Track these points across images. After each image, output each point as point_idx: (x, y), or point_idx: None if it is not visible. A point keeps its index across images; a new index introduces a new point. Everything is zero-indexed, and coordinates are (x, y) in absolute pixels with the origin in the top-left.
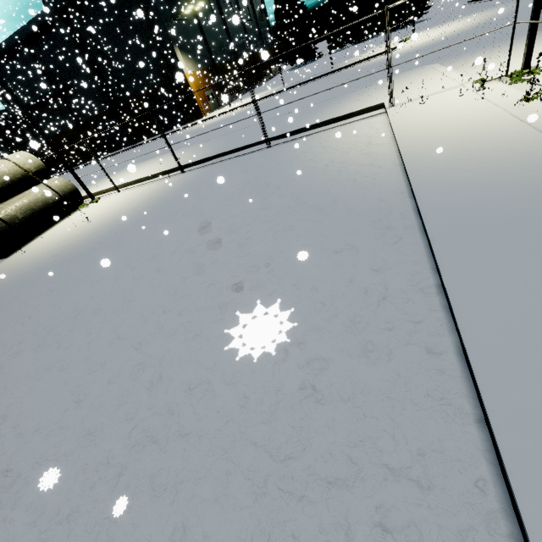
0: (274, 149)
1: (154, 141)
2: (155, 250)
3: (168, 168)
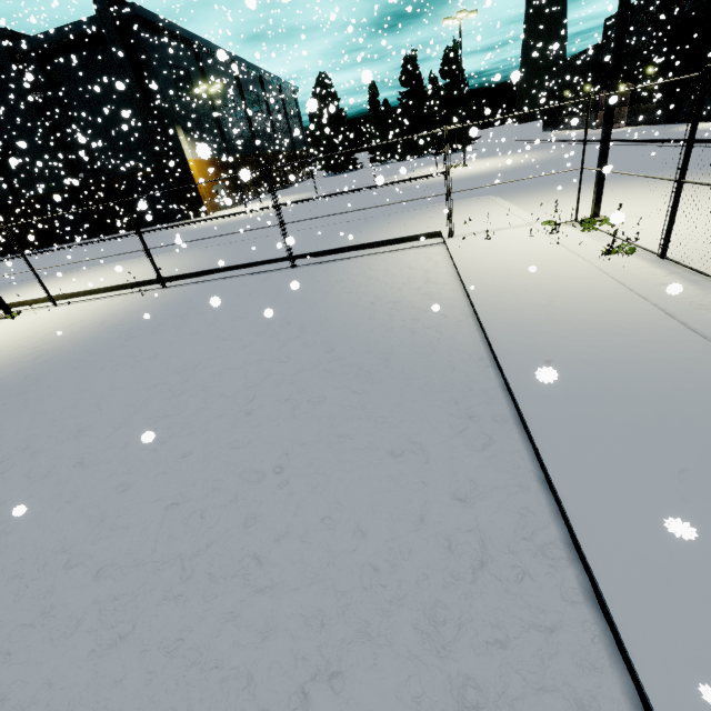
0: (301, 271)
1: (132, 236)
2: (86, 419)
3: (142, 278)
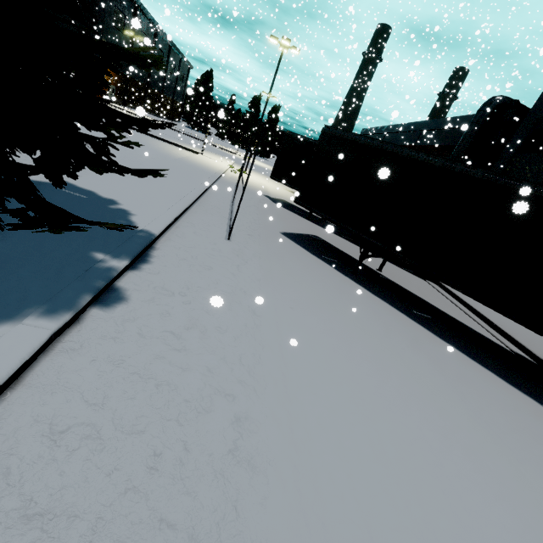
0: (143, 135)
1: None
2: None
3: None
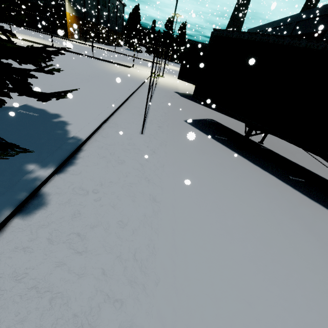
0: (94, 60)
1: (31, 30)
2: None
3: (45, 43)
